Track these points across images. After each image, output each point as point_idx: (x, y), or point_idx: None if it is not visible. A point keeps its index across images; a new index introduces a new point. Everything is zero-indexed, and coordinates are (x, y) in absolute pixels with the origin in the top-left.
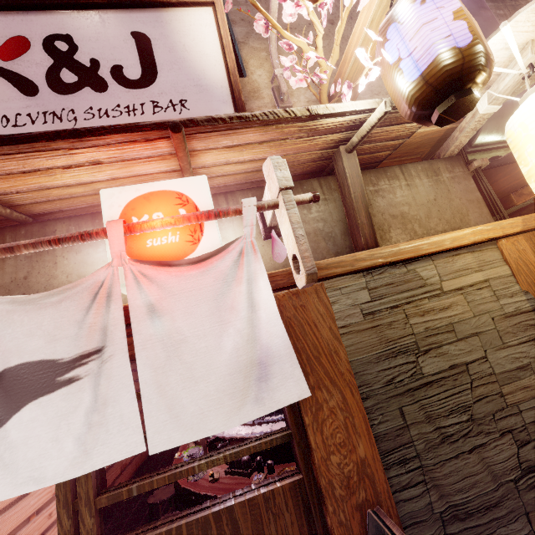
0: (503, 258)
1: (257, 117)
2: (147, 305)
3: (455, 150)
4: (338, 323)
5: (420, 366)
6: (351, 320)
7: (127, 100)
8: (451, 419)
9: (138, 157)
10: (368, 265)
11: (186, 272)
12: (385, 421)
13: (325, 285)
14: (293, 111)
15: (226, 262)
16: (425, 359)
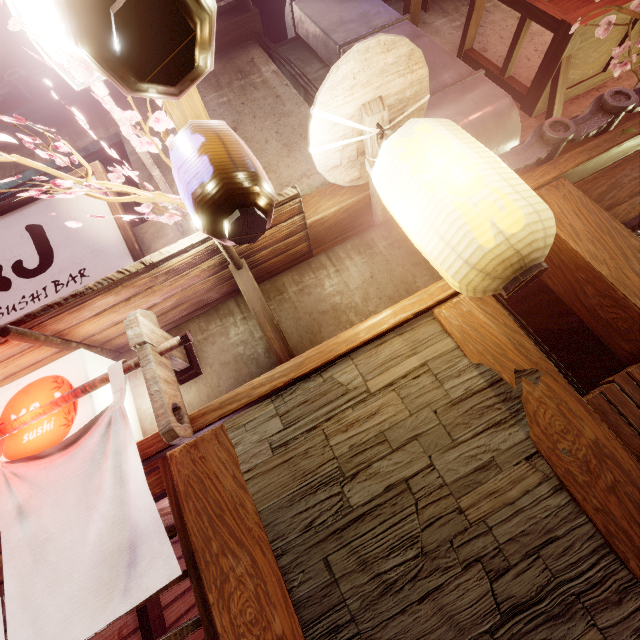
0: (444, 329)
1: (92, 288)
2: (17, 508)
3: (386, 212)
4: (242, 468)
5: (346, 497)
6: (257, 460)
7: (31, 289)
8: (393, 559)
9: (10, 355)
10: (267, 390)
11: (55, 460)
12: (308, 580)
13: (226, 426)
14: (127, 269)
15: (94, 439)
16: (353, 487)
